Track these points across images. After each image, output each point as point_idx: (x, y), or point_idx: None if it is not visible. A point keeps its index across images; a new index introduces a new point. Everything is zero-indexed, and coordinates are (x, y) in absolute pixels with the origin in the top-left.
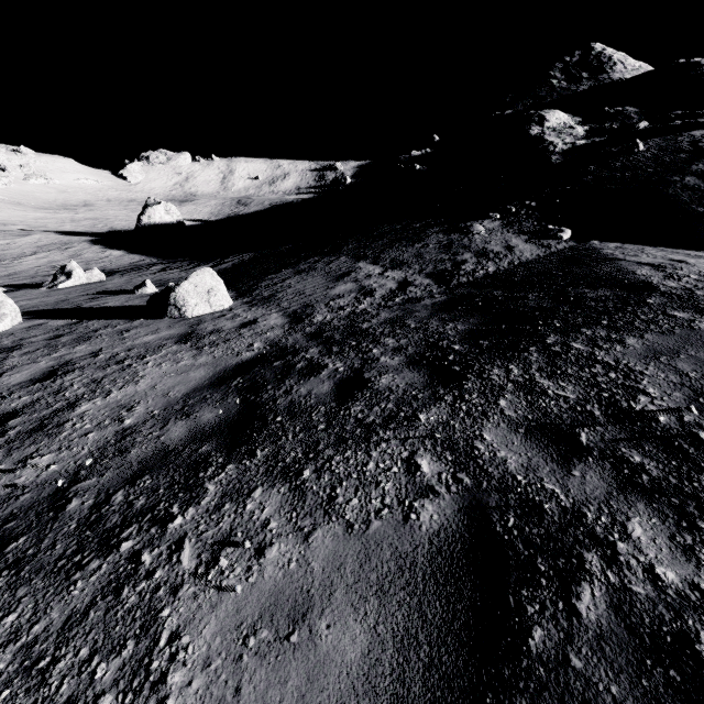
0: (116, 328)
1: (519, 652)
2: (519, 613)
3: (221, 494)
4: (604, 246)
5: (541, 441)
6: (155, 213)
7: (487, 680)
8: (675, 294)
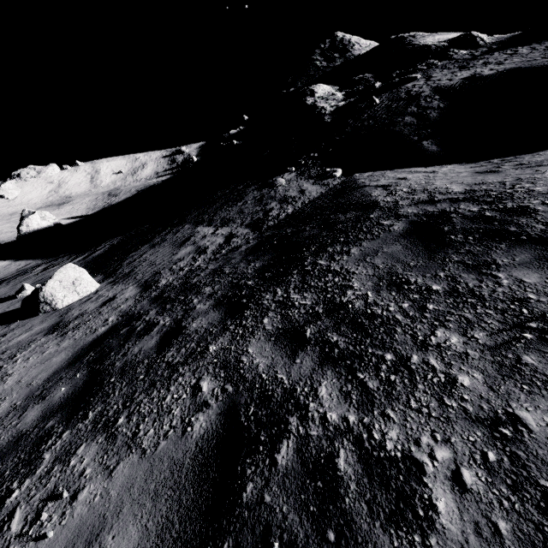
0: None
1: (236, 505)
2: (242, 477)
3: (54, 459)
4: (360, 177)
5: (283, 343)
6: (32, 222)
7: (212, 533)
8: (387, 207)
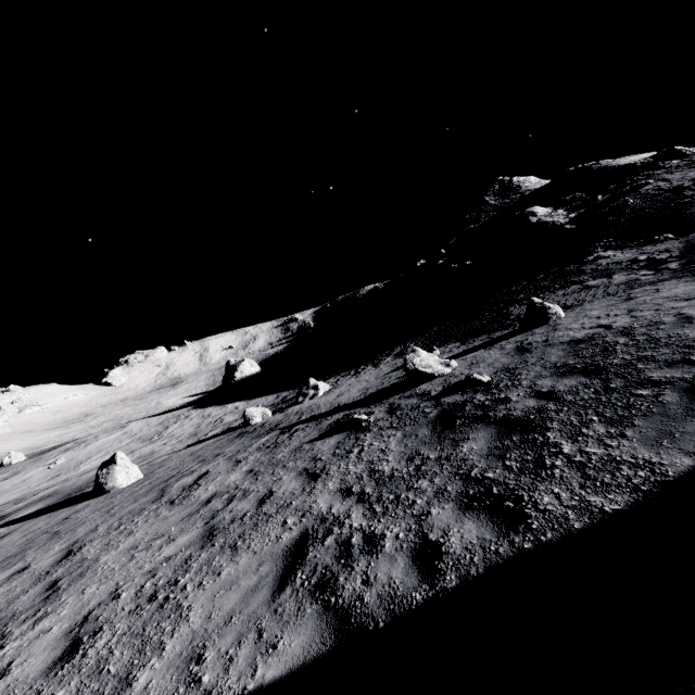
0: (540, 330)
1: None
2: None
3: None
4: None
5: None
6: (245, 368)
7: None
8: None
